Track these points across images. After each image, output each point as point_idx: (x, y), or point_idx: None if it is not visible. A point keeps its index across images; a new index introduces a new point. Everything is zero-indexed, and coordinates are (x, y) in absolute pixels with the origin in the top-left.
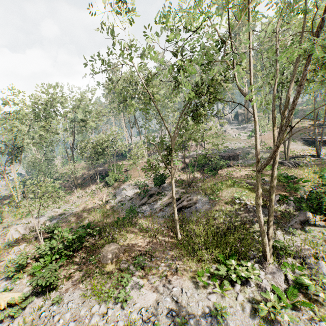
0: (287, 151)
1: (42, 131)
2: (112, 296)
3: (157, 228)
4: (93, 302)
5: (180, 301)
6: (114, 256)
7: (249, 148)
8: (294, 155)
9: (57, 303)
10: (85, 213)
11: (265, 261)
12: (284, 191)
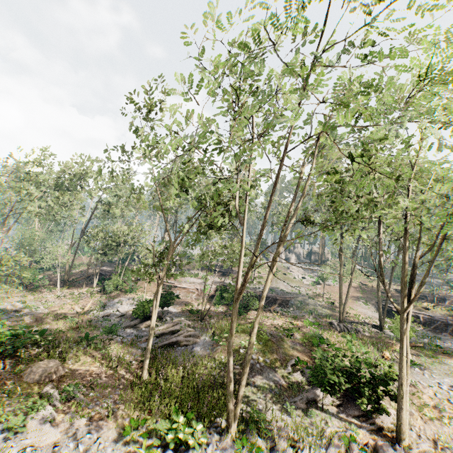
0: (343, 310)
1: (54, 201)
2: (4, 423)
3: (127, 360)
4: None
5: (84, 450)
6: (44, 376)
7: (306, 296)
8: (357, 320)
9: None
10: (51, 318)
11: (226, 431)
12: (310, 356)
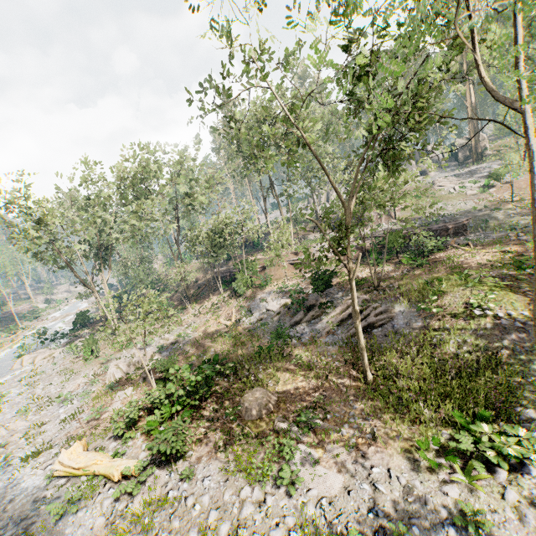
0: None
1: (134, 219)
2: (270, 475)
3: (327, 363)
4: (241, 482)
5: (388, 492)
6: (263, 409)
7: (486, 210)
8: None
9: (188, 480)
10: (208, 340)
11: None
12: None
